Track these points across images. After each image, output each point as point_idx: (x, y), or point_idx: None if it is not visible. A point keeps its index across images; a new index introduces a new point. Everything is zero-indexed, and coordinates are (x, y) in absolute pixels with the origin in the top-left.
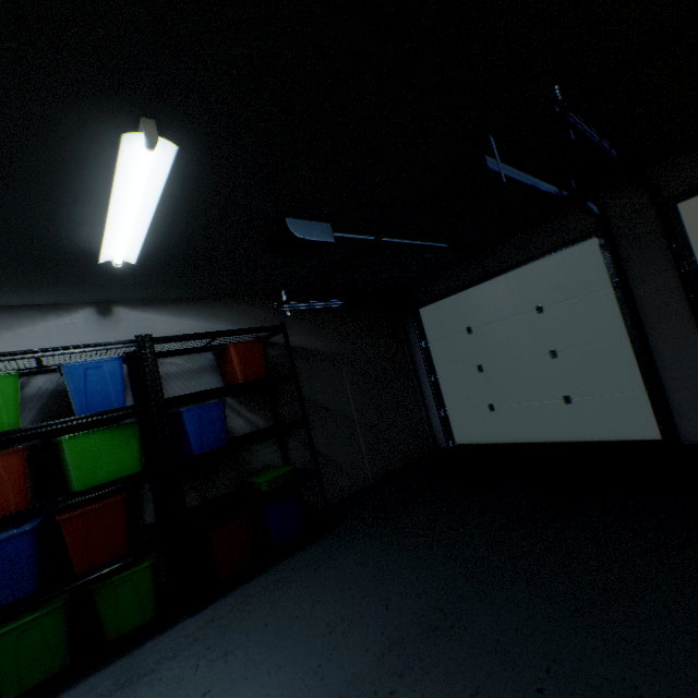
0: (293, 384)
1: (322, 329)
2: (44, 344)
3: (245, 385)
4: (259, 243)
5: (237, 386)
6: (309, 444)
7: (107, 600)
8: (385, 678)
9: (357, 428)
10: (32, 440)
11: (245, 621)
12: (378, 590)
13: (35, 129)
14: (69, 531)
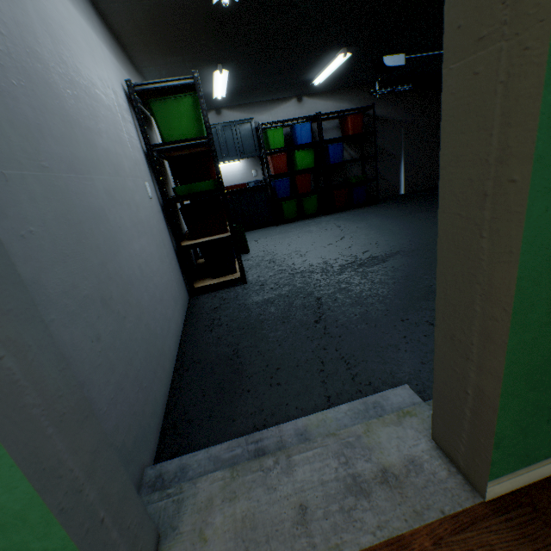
0: (373, 138)
1: (395, 105)
2: (282, 116)
3: (352, 136)
4: (369, 66)
5: (349, 137)
6: (375, 169)
7: (305, 203)
8: (382, 220)
9: (402, 165)
10: (280, 153)
11: (344, 216)
12: (388, 212)
13: (316, 57)
14: (297, 181)
